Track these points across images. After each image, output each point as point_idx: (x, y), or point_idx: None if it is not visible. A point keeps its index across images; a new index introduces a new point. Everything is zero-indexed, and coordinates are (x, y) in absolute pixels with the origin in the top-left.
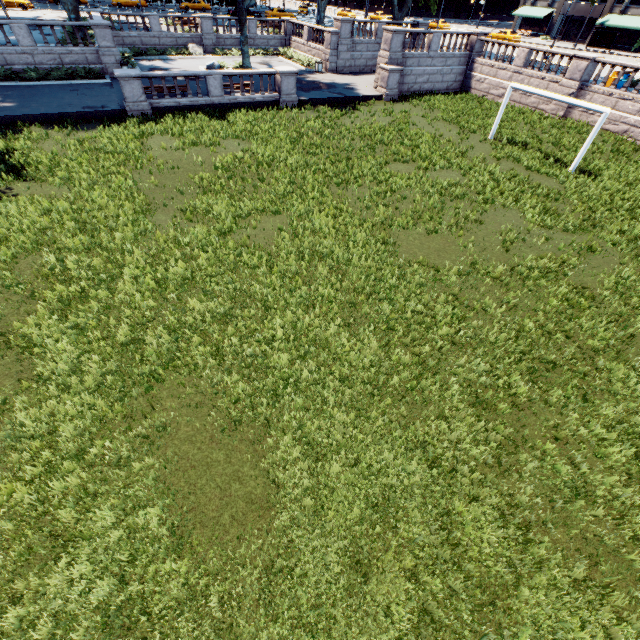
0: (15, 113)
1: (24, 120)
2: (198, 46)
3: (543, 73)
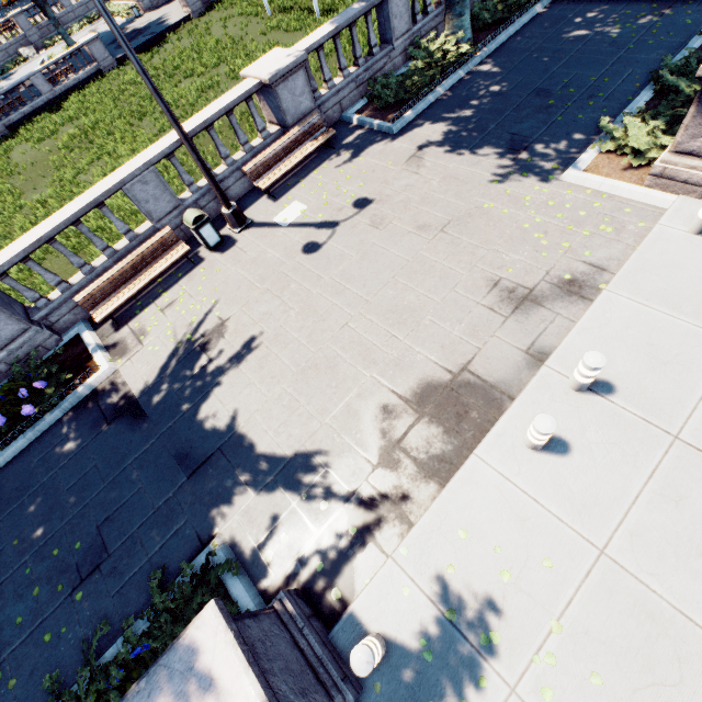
0: None
1: None
2: (28, 47)
3: None
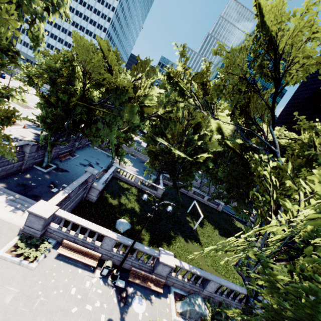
0: (230, 214)
1: (231, 216)
2: None
3: None
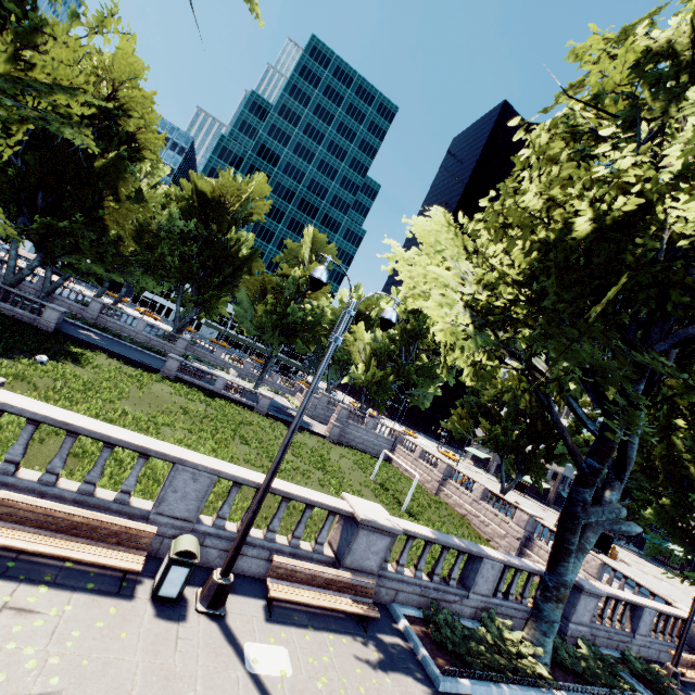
0: (101, 345)
1: (102, 350)
2: (236, 371)
3: (428, 464)
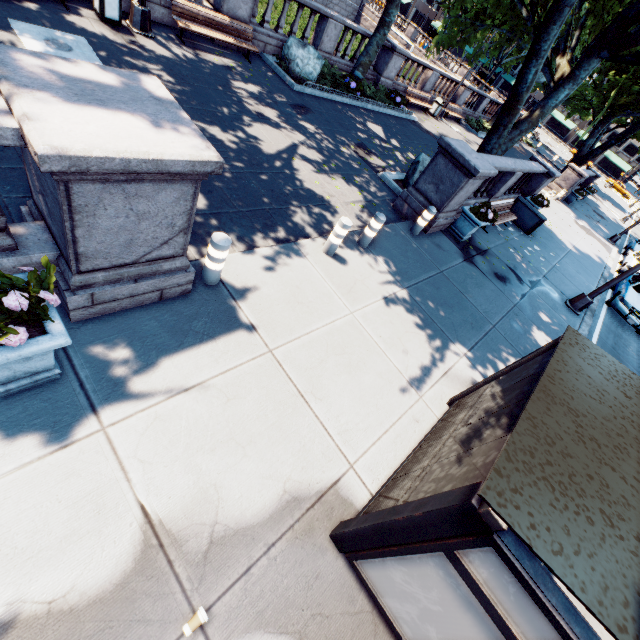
0: None
1: None
2: None
3: (396, 28)
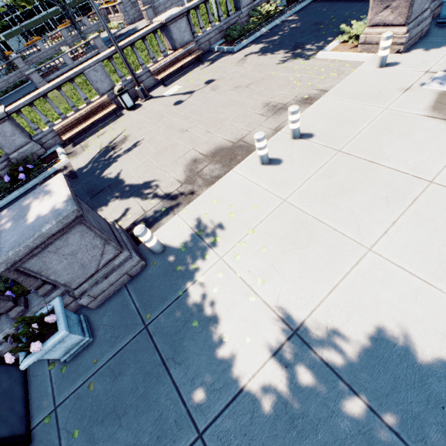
0: None
1: None
2: (65, 46)
3: None
